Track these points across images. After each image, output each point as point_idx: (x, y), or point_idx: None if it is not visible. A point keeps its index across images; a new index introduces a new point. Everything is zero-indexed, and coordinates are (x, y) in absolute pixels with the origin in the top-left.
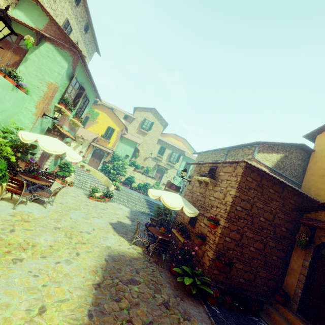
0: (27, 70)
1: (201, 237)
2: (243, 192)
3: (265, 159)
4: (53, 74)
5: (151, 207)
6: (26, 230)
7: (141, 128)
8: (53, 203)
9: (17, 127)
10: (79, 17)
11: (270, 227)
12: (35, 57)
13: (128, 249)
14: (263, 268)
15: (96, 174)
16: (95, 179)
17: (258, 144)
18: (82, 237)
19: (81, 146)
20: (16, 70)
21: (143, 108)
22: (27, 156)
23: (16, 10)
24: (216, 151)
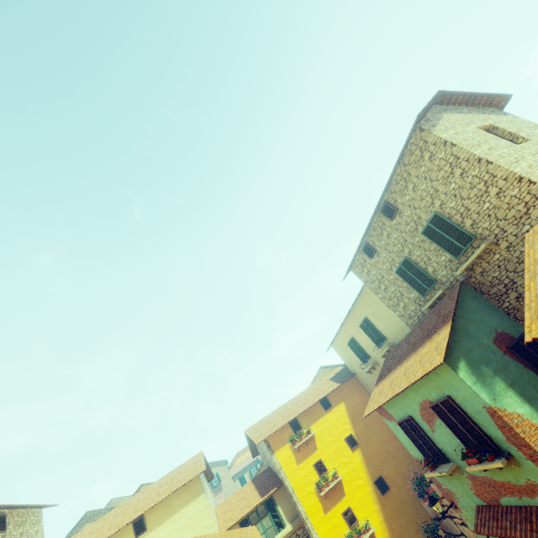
0: None
1: None
2: None
3: None
4: None
5: None
6: None
7: (214, 488)
8: None
9: None
10: None
11: None
12: None
13: None
14: None
15: None
16: None
17: None
18: None
19: None
20: None
21: None
22: None
23: None
24: None
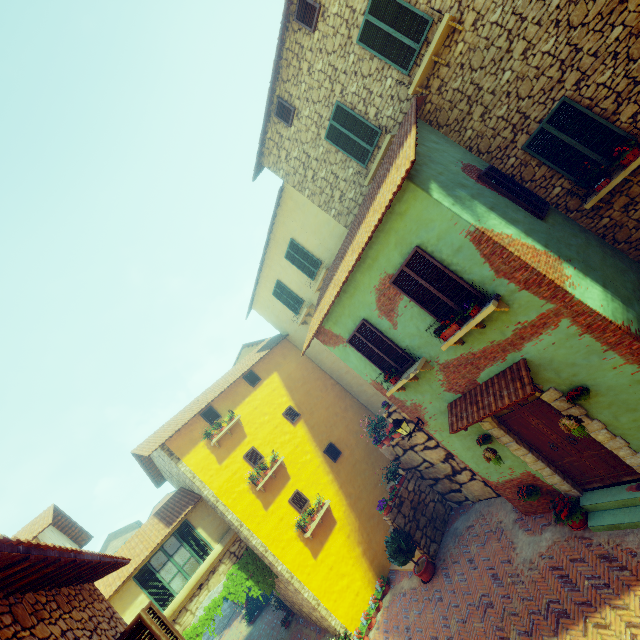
0: None
1: None
2: None
3: None
4: None
5: None
6: None
7: None
8: None
9: None
10: None
11: None
12: None
13: None
14: None
15: None
16: None
17: None
18: None
19: None
20: None
21: (101, 551)
22: None
23: None
24: None
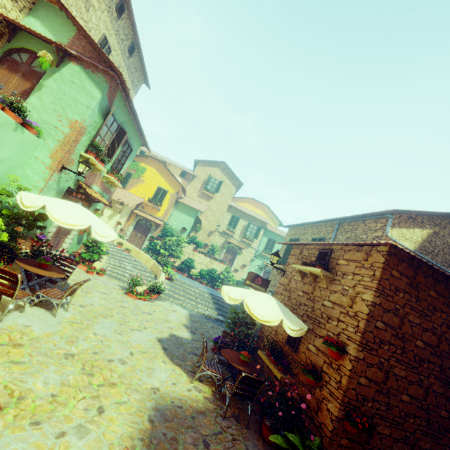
0: (41, 103)
1: (314, 373)
2: (386, 296)
3: (403, 238)
4: (79, 108)
5: (219, 308)
6: (13, 363)
7: (204, 189)
8: (68, 308)
9: (19, 186)
10: (122, 33)
11: (434, 358)
12: (53, 83)
13: (188, 392)
14: (425, 434)
15: (139, 256)
16: (137, 262)
17: (392, 214)
18: (111, 371)
19: (119, 215)
20: (25, 102)
21: (208, 162)
22: (34, 230)
23: (30, 17)
24: (318, 223)
